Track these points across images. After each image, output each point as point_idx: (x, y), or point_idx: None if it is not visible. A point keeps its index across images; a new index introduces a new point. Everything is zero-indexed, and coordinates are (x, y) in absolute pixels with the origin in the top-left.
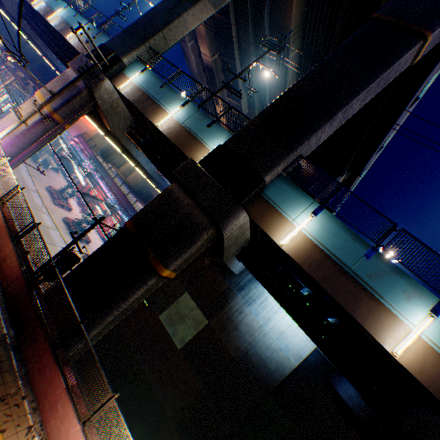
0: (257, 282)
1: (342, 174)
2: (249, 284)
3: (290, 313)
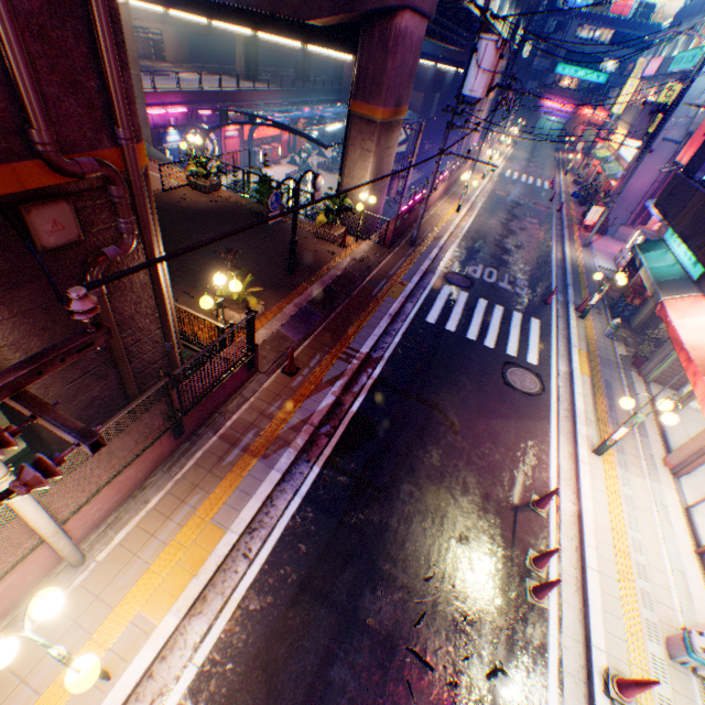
0: None
1: None
2: None
3: None
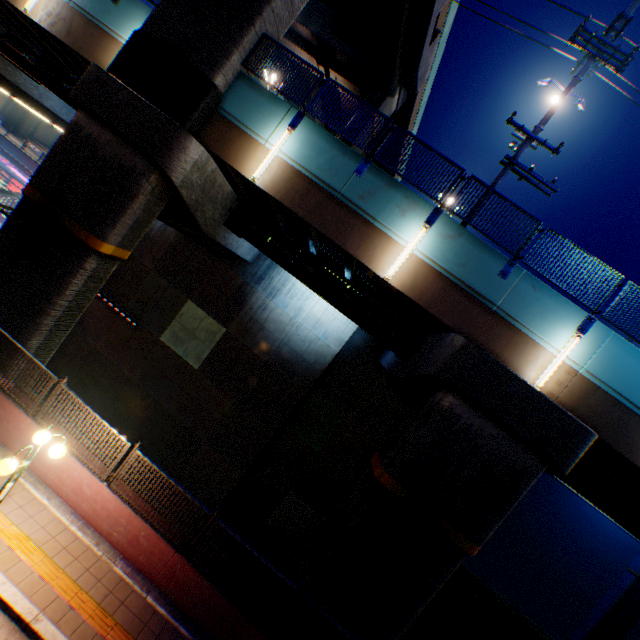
0: (280, 268)
1: (392, 94)
2: (271, 273)
3: (303, 282)
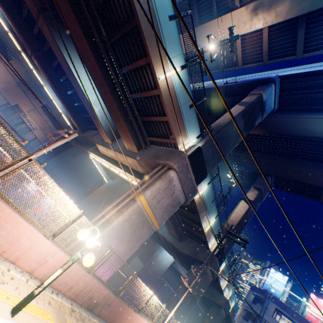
0: None
1: None
2: None
3: None
